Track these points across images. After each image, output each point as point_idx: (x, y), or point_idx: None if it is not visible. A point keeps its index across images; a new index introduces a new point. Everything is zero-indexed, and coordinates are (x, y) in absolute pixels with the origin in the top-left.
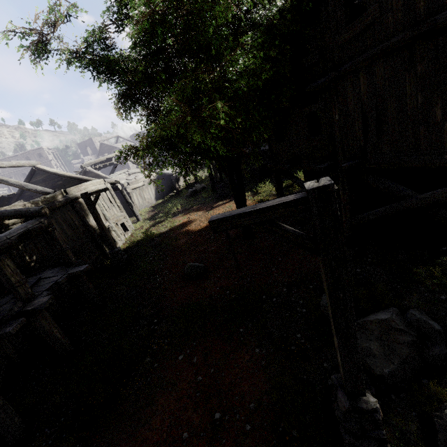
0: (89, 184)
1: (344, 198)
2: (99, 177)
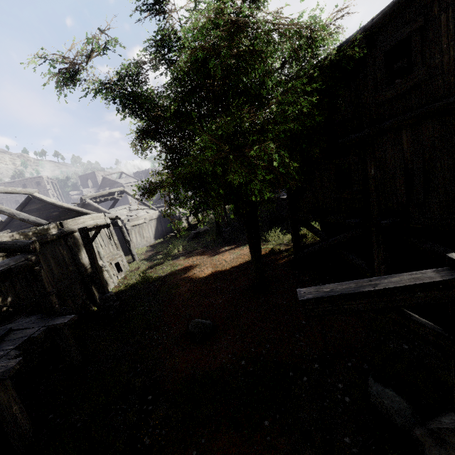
0: (88, 217)
1: (379, 257)
2: (98, 210)
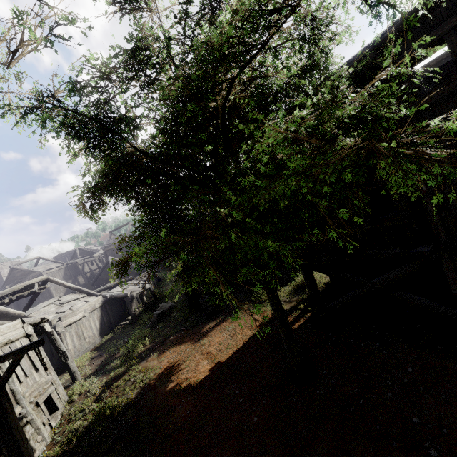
0: None
1: None
2: (7, 315)
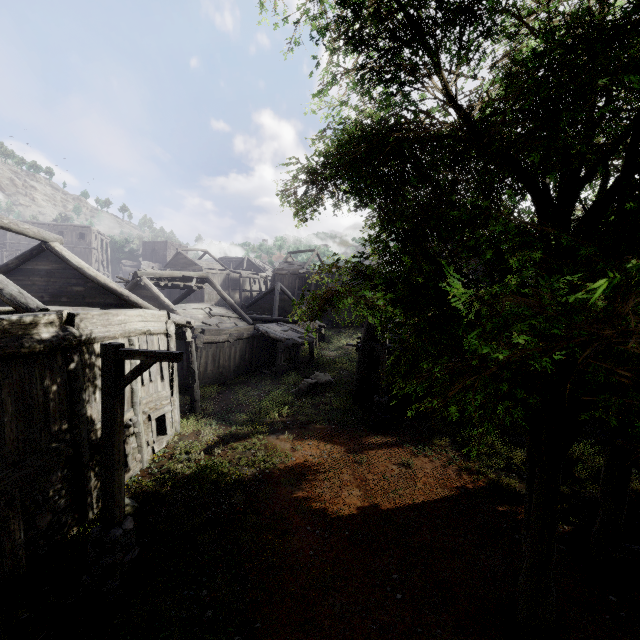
0: (135, 314)
1: None
2: (157, 300)
